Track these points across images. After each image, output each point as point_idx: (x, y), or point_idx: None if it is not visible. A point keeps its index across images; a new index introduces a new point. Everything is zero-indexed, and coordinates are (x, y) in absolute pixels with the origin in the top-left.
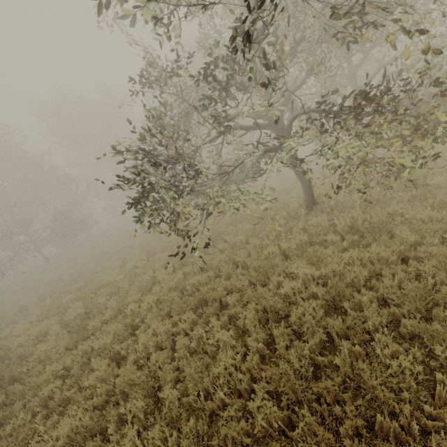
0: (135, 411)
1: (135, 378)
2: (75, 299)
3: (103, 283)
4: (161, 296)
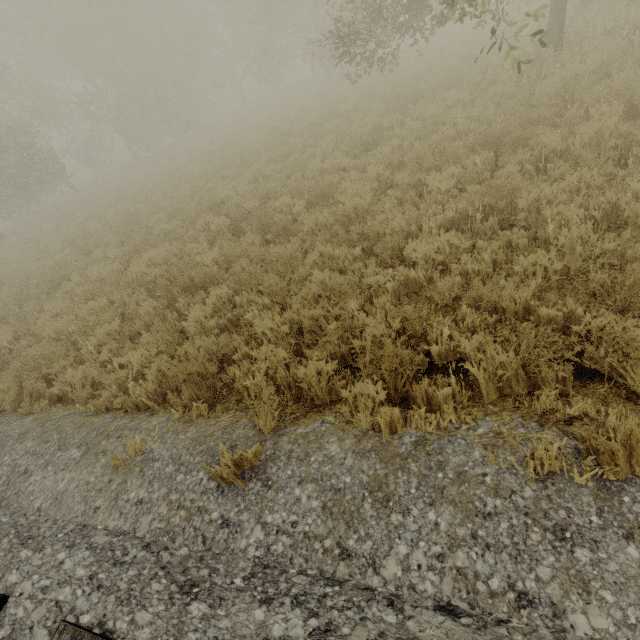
0: (537, 203)
1: (504, 183)
2: (196, 213)
3: (220, 200)
4: (394, 160)
